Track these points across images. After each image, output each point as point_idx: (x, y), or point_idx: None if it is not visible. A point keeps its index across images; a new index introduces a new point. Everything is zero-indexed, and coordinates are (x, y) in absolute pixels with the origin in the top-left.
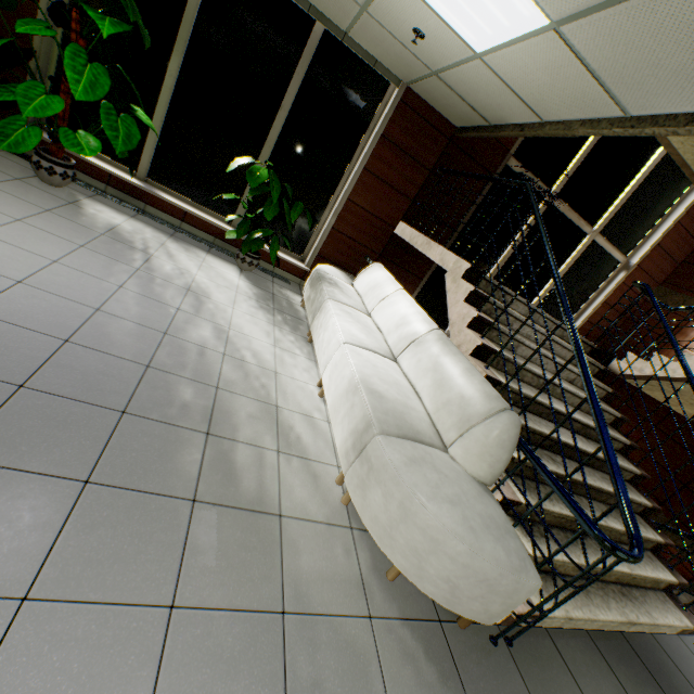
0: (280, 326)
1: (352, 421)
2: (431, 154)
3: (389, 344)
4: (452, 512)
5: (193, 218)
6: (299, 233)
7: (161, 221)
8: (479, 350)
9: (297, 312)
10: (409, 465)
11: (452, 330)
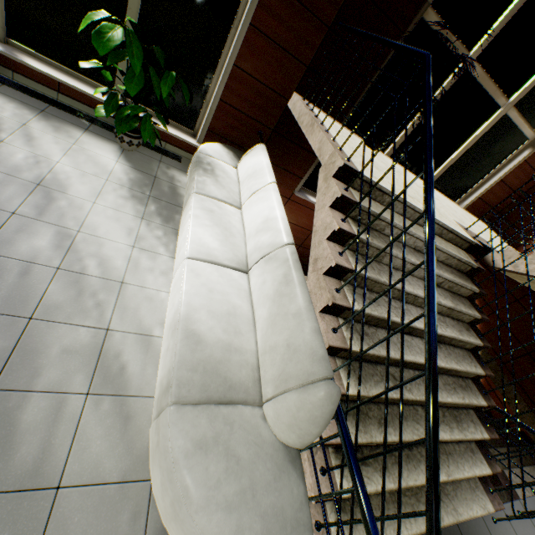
0: (149, 219)
1: (163, 369)
2: (330, 4)
3: (247, 250)
4: (224, 524)
5: (69, 88)
6: (188, 105)
7: (31, 93)
8: (334, 270)
9: (178, 198)
10: (190, 456)
11: (314, 239)
